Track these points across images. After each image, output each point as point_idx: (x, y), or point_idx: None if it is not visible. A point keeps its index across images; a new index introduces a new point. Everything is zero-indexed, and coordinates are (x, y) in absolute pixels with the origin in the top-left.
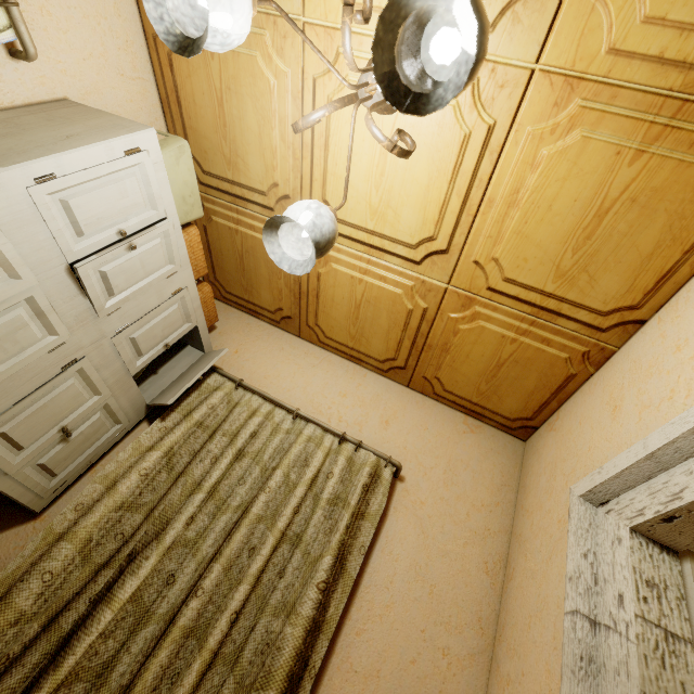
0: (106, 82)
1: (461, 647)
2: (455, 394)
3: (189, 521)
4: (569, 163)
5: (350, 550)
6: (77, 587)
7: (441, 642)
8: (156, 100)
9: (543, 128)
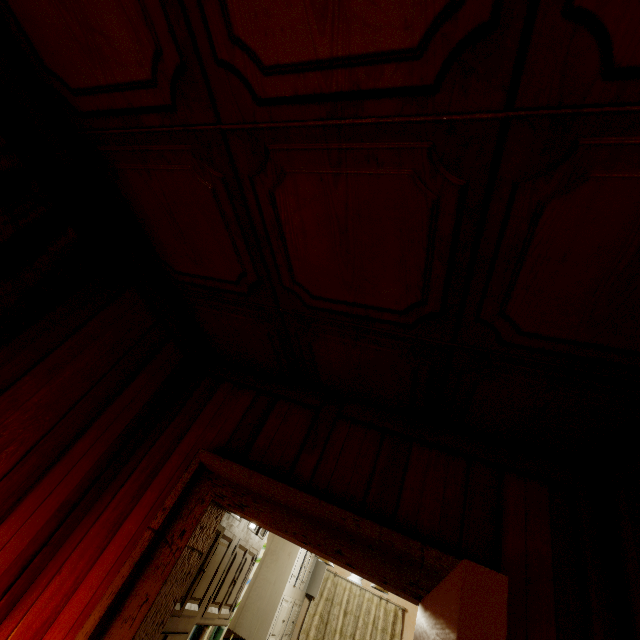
0: None
1: None
2: None
3: None
4: None
5: None
6: None
7: None
8: None
9: None
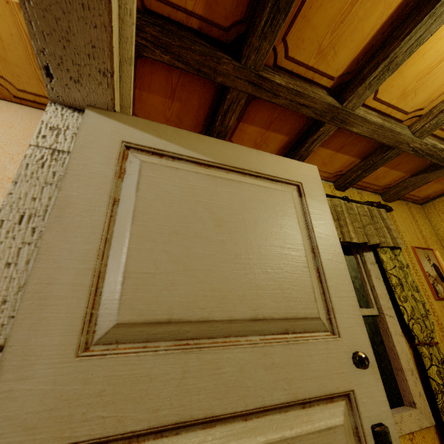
0: None
1: None
2: (29, 92)
3: None
4: None
5: None
6: None
7: None
8: None
9: None
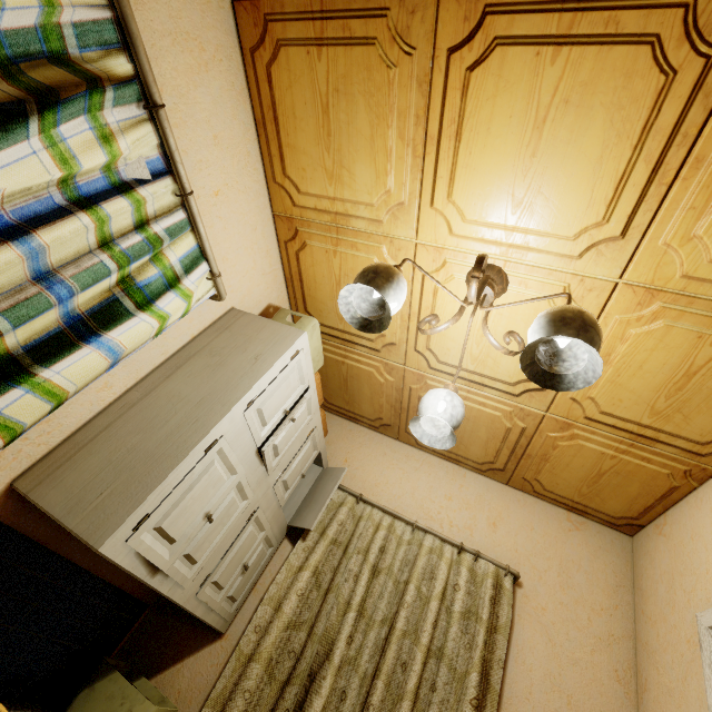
0: (254, 284)
1: None
2: (556, 493)
3: (349, 640)
4: (655, 340)
5: (491, 664)
6: (271, 703)
7: None
8: (282, 279)
9: (629, 317)
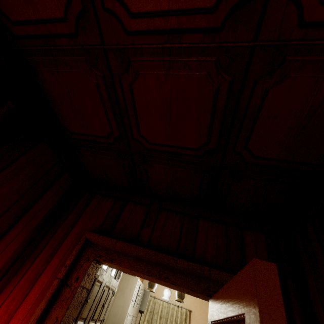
0: None
1: None
2: None
3: None
4: None
5: None
6: None
7: None
8: None
9: None
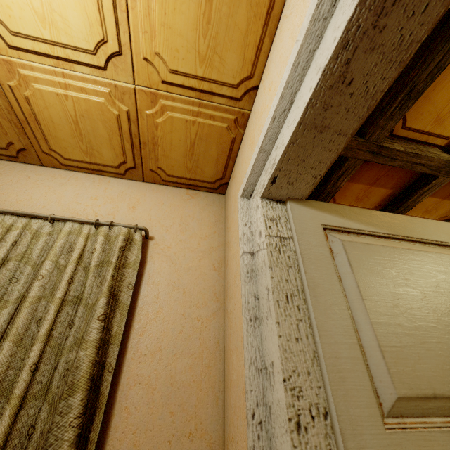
0: None
1: (207, 312)
2: (175, 176)
3: None
4: None
5: (120, 289)
6: None
7: (195, 315)
8: None
9: None
